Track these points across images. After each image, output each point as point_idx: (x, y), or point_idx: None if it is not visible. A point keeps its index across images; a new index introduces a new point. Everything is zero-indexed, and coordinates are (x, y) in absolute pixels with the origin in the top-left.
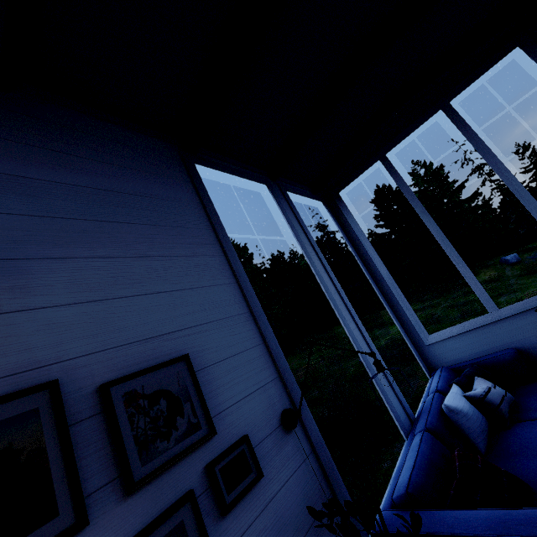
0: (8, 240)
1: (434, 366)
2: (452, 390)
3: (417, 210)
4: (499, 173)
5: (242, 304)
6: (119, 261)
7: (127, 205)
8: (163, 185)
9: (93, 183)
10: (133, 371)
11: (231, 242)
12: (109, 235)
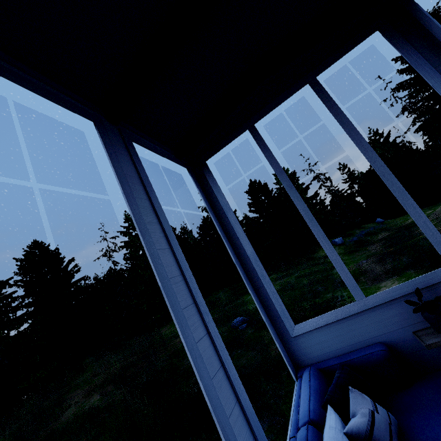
0: None
1: (300, 362)
2: (329, 421)
3: (284, 184)
4: (363, 151)
5: None
6: None
7: None
8: None
9: None
10: None
11: None
12: None
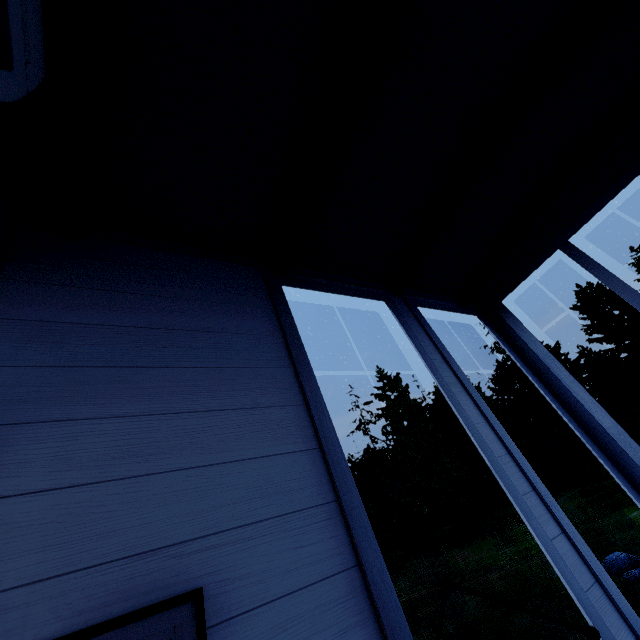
0: (3, 399)
1: None
2: None
3: None
4: None
5: (325, 486)
6: (139, 421)
7: (175, 345)
8: (232, 316)
9: (140, 321)
10: (96, 620)
11: (317, 385)
12: (138, 385)
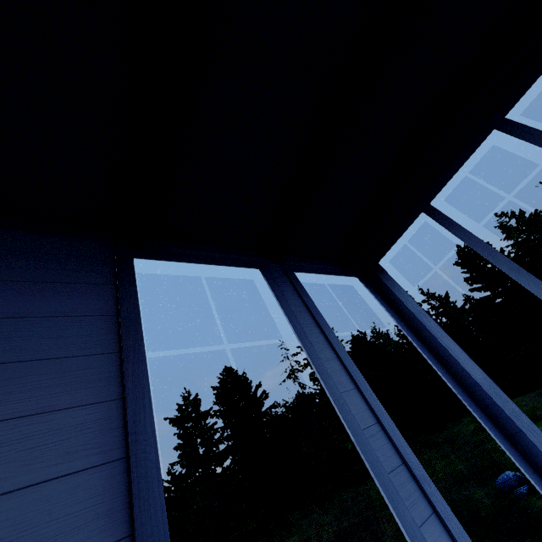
0: None
1: None
2: None
3: (503, 268)
4: None
5: (117, 515)
6: None
7: None
8: (51, 295)
9: None
10: None
11: (146, 370)
12: None
